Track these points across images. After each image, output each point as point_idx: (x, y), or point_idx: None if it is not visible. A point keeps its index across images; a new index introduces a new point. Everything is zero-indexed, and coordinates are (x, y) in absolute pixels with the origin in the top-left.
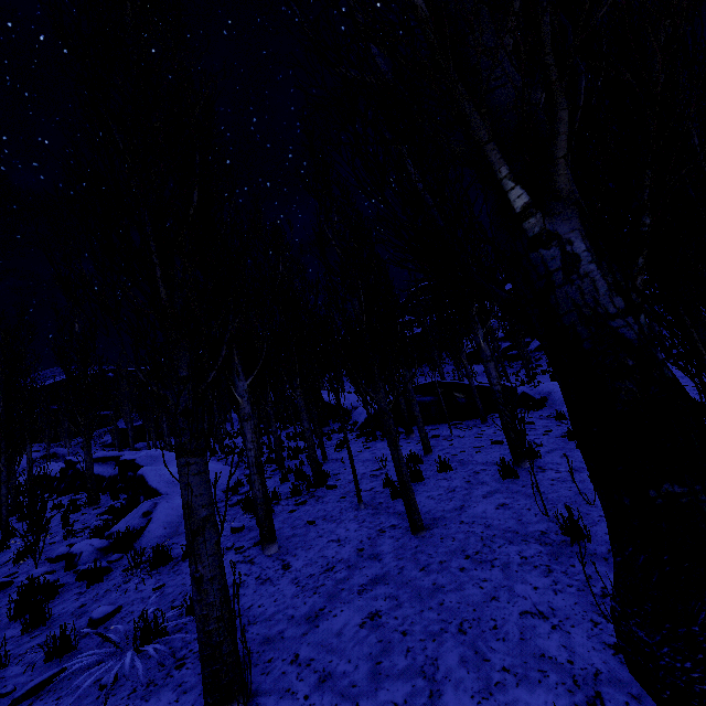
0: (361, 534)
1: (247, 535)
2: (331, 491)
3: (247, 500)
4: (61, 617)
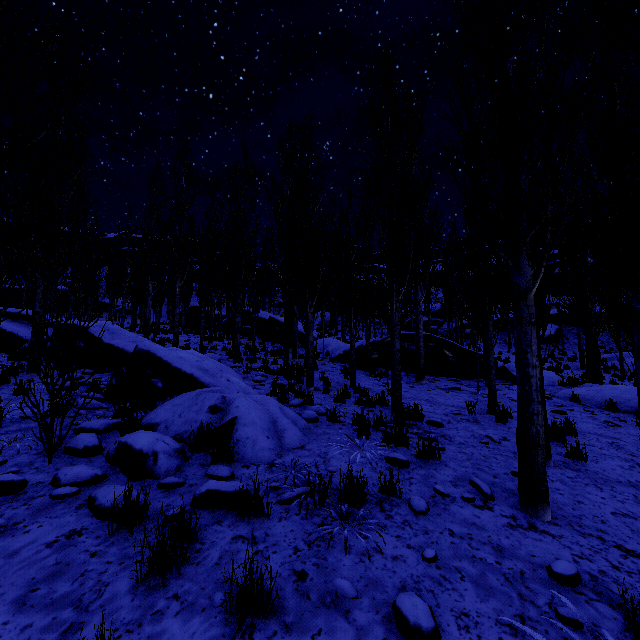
0: None
1: (435, 476)
2: (444, 430)
3: (362, 420)
4: (282, 600)
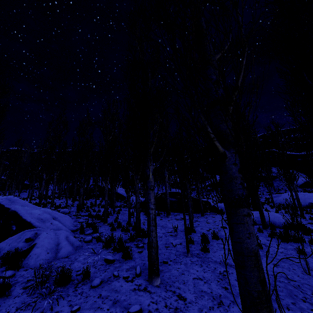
0: (211, 275)
1: (122, 266)
2: None
3: (106, 240)
4: None
